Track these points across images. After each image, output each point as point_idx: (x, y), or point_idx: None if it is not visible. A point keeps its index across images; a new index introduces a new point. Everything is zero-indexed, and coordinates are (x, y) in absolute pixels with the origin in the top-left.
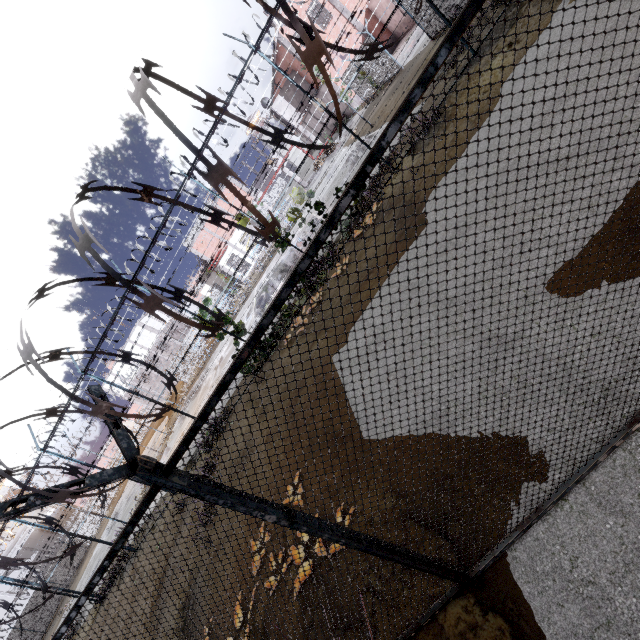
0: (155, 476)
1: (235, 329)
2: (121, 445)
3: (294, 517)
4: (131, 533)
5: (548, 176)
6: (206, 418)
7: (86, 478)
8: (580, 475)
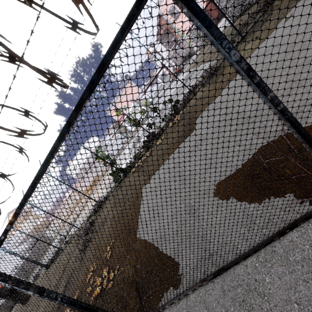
0: None
1: (111, 161)
2: None
3: (43, 292)
4: None
5: (238, 125)
6: None
7: None
8: (180, 297)
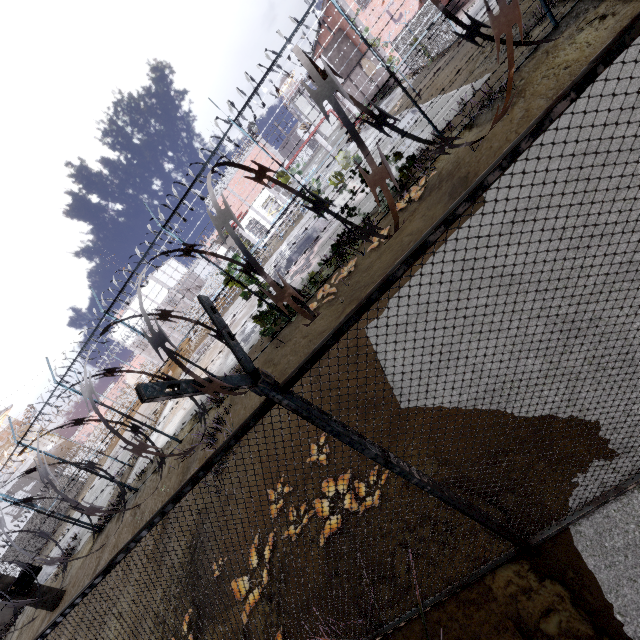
0: (274, 391)
1: (260, 290)
2: (239, 356)
3: (389, 457)
4: (232, 447)
5: None
6: (339, 337)
7: (220, 378)
8: None
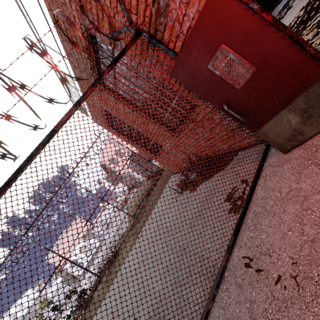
0: None
1: None
2: None
3: None
4: None
5: None
6: None
7: None
8: None
